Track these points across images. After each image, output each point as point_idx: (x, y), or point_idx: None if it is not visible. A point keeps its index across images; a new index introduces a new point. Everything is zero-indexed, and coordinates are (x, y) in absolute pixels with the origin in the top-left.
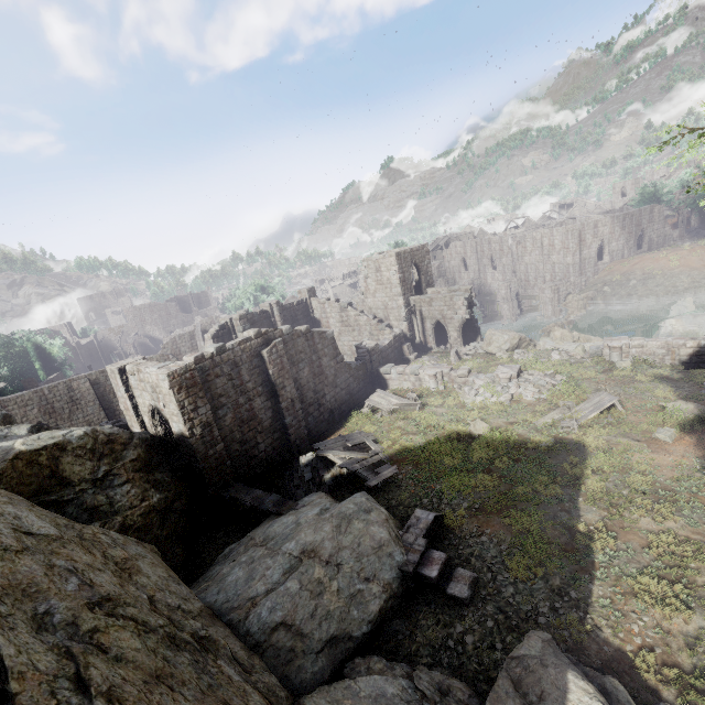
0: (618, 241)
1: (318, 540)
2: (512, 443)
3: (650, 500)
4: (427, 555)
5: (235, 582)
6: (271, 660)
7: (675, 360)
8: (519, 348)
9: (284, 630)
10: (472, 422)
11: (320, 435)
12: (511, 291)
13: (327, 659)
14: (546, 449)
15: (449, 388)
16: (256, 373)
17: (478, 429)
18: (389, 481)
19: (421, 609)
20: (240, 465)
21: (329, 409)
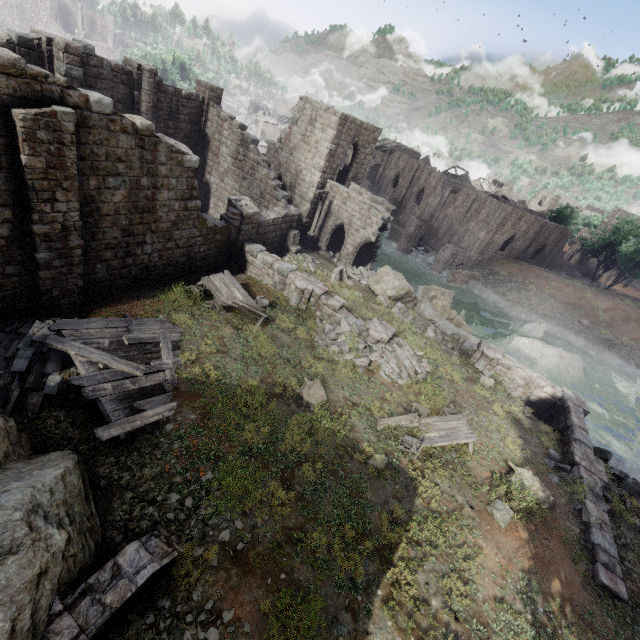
0: (524, 243)
1: None
2: (340, 441)
3: None
4: None
5: None
6: None
7: (525, 395)
8: (401, 300)
9: None
10: (309, 382)
11: (111, 293)
12: (419, 232)
13: None
14: (373, 472)
15: (311, 312)
16: None
17: (312, 394)
18: (146, 430)
19: None
20: None
21: (145, 264)
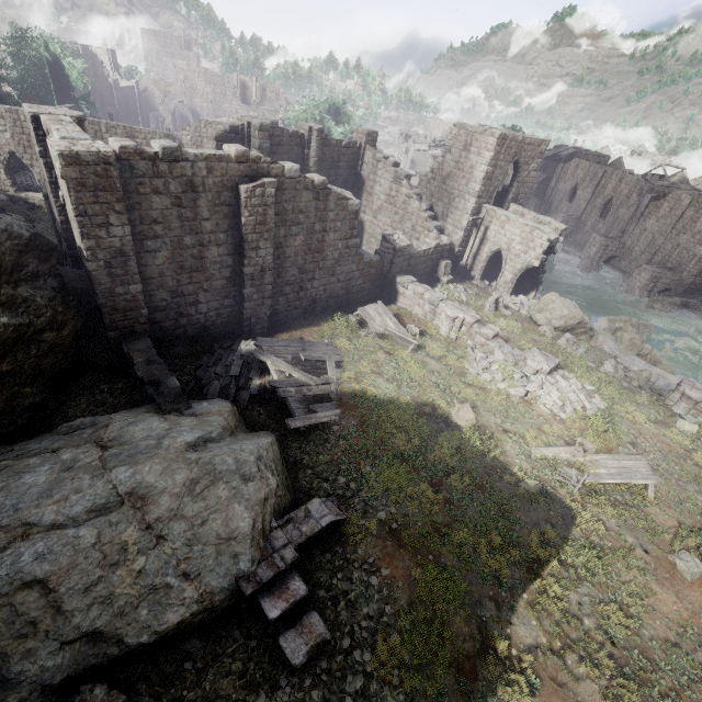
0: None
1: (159, 488)
2: (489, 461)
3: (615, 664)
4: (284, 579)
5: (27, 487)
6: (0, 623)
7: None
8: (571, 332)
9: (39, 592)
10: (458, 404)
11: (287, 321)
12: (604, 253)
13: (72, 657)
14: (524, 495)
15: (462, 341)
16: (221, 213)
17: (461, 416)
18: (319, 428)
19: (237, 638)
20: (165, 318)
21: (313, 297)
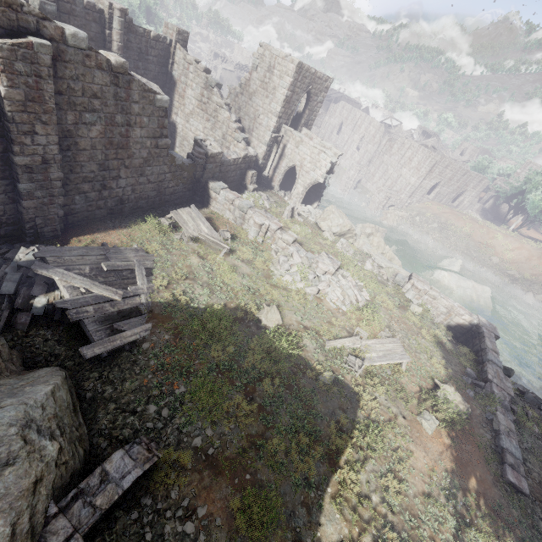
0: (448, 188)
1: None
2: (294, 360)
3: (397, 535)
4: None
5: None
6: None
7: (446, 321)
8: (343, 236)
9: None
10: (267, 307)
11: (89, 222)
12: (358, 176)
13: None
14: (322, 387)
15: (267, 245)
16: None
17: (269, 318)
18: (125, 348)
19: None
20: None
21: (119, 197)
